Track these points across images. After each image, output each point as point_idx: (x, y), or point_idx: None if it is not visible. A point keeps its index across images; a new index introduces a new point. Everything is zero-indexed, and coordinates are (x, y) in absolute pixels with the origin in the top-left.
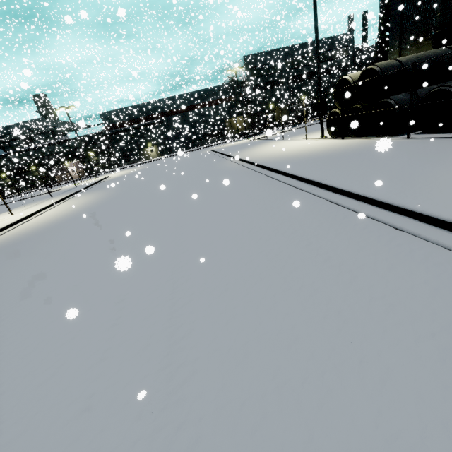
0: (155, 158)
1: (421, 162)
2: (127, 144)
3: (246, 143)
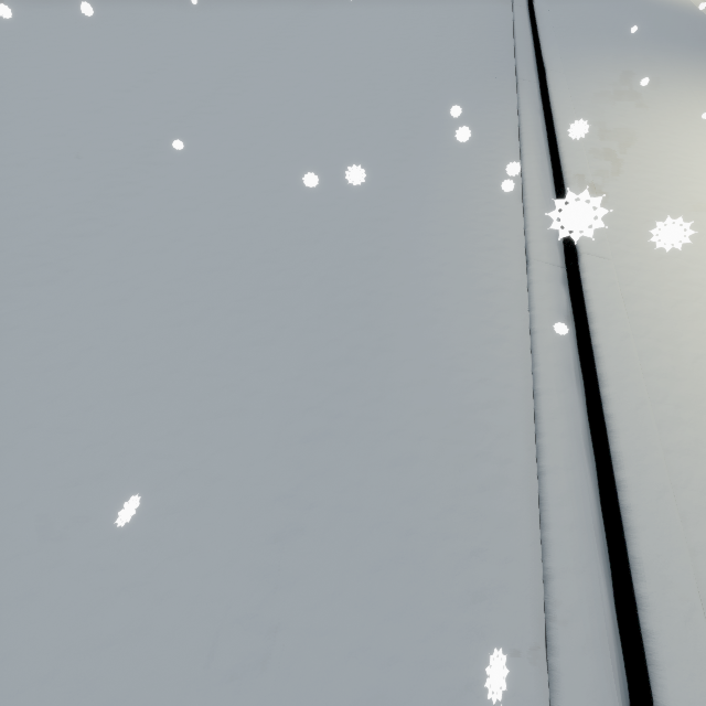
0: None
1: (650, 33)
2: None
3: None
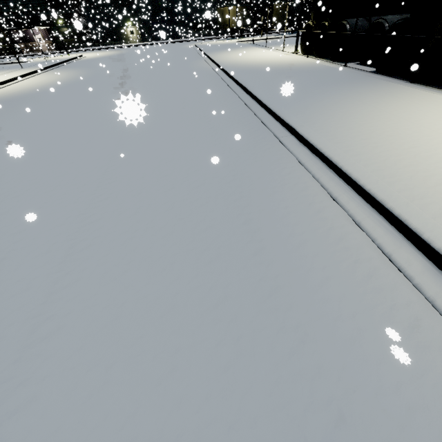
0: (135, 43)
1: (318, 84)
2: (103, 17)
3: (231, 44)
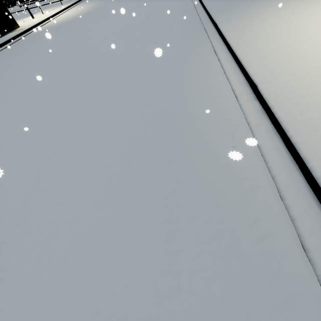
0: None
1: None
2: None
3: None
